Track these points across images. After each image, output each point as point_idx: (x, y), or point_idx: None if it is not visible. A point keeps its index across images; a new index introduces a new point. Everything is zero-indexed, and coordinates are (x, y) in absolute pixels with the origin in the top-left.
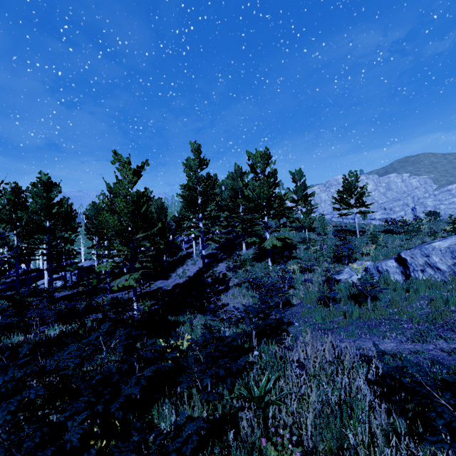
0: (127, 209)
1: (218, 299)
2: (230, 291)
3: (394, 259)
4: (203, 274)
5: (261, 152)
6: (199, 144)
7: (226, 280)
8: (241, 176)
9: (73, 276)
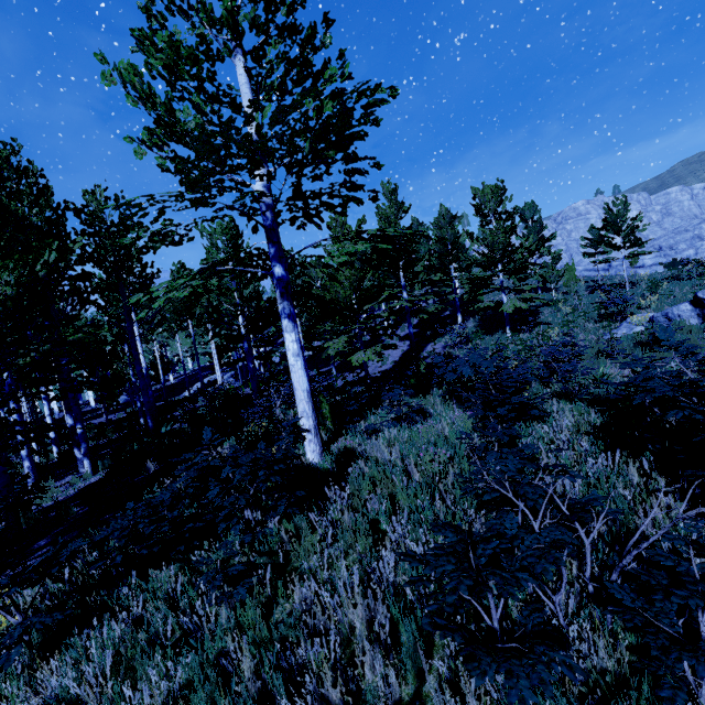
0: (354, 277)
1: None
2: None
3: (688, 302)
4: (416, 356)
5: (493, 187)
6: (394, 184)
7: (452, 358)
8: (451, 222)
9: (230, 378)
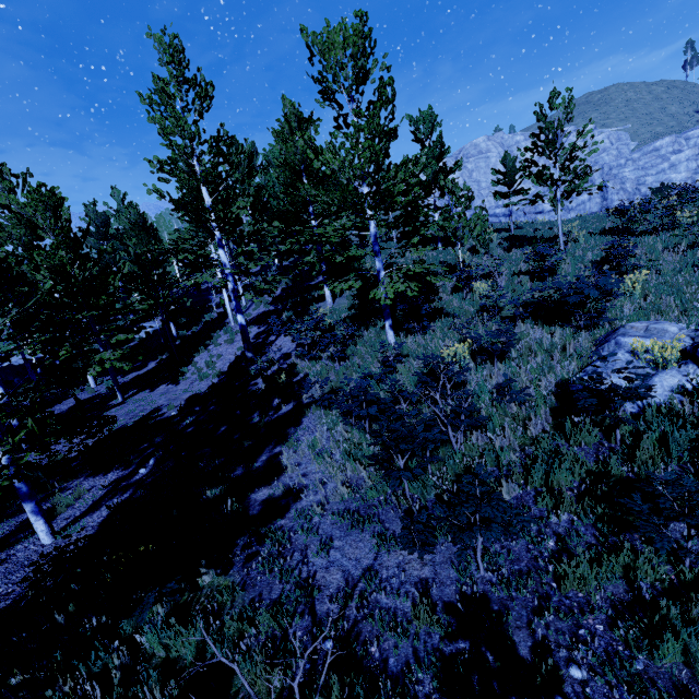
0: None
1: (276, 461)
2: (306, 421)
3: None
4: (247, 369)
5: (345, 28)
6: (173, 33)
7: (296, 383)
8: (303, 129)
9: None
